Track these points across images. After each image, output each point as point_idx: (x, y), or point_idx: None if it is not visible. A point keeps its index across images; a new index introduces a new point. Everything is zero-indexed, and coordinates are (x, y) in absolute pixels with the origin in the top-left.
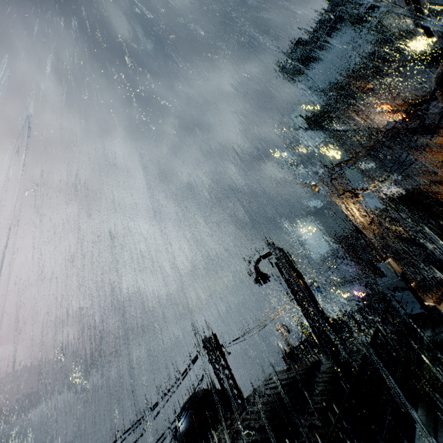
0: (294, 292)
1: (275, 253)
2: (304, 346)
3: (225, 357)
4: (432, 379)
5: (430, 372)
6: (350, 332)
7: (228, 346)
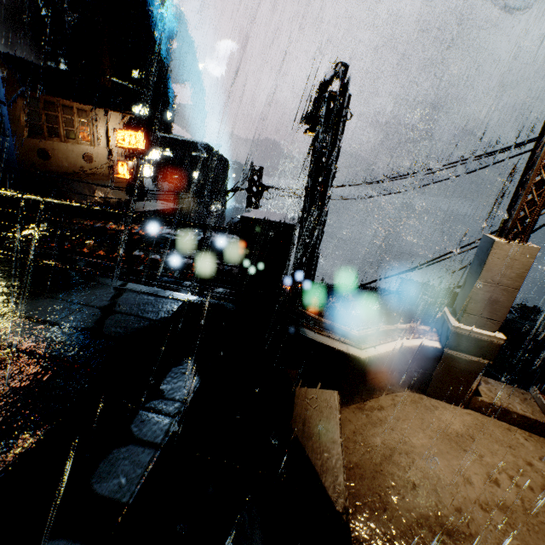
0: (310, 169)
1: (338, 77)
2: (447, 297)
3: (258, 198)
4: (6, 265)
5: (23, 266)
6: (536, 352)
7: (265, 190)
